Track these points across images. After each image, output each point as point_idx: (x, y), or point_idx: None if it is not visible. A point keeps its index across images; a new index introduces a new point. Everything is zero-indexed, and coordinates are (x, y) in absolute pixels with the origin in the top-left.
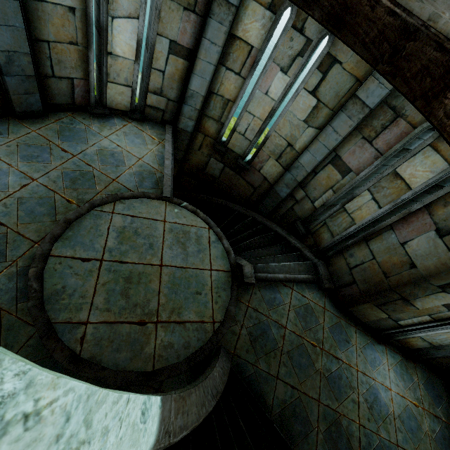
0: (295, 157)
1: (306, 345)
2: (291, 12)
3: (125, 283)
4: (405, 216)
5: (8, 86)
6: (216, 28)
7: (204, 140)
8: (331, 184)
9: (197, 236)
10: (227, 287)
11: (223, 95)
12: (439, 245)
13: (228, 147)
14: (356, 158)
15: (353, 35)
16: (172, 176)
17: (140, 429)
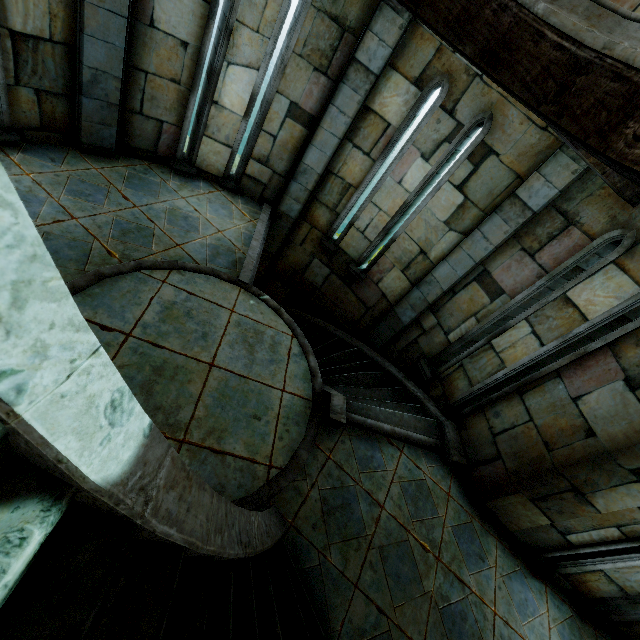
0: (428, 269)
1: (412, 544)
2: (441, 91)
3: (152, 373)
4: (579, 358)
5: (82, 109)
6: (349, 96)
7: (310, 232)
8: (475, 310)
9: (273, 341)
10: (302, 422)
11: (345, 178)
12: (630, 401)
13: (339, 246)
14: (512, 276)
15: (511, 74)
16: (257, 263)
17: (100, 423)
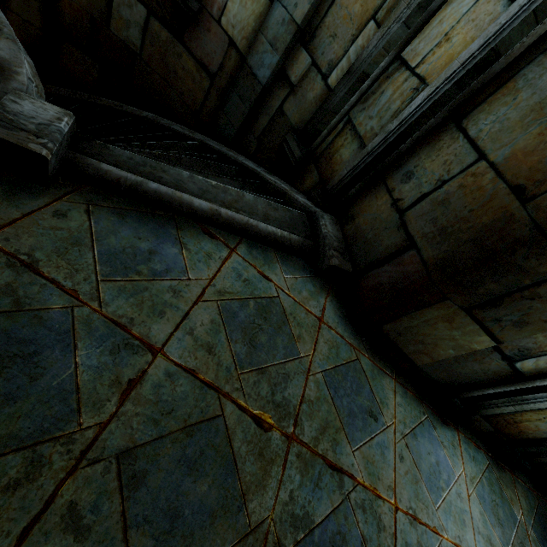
0: None
1: (230, 423)
2: None
3: None
4: None
5: None
6: None
7: None
8: (374, 5)
9: None
10: None
11: None
12: None
13: None
14: None
15: None
16: None
17: None
